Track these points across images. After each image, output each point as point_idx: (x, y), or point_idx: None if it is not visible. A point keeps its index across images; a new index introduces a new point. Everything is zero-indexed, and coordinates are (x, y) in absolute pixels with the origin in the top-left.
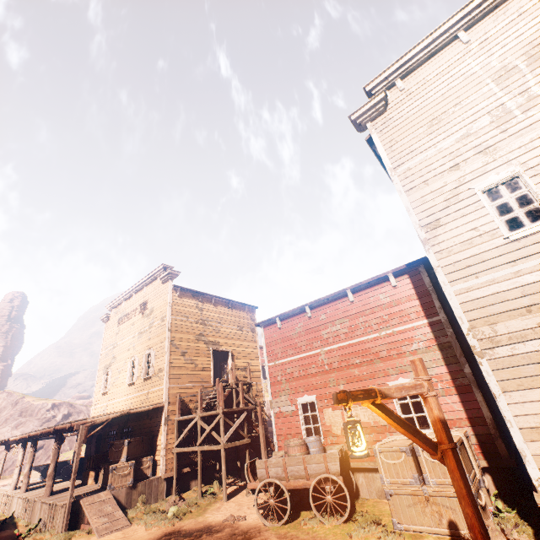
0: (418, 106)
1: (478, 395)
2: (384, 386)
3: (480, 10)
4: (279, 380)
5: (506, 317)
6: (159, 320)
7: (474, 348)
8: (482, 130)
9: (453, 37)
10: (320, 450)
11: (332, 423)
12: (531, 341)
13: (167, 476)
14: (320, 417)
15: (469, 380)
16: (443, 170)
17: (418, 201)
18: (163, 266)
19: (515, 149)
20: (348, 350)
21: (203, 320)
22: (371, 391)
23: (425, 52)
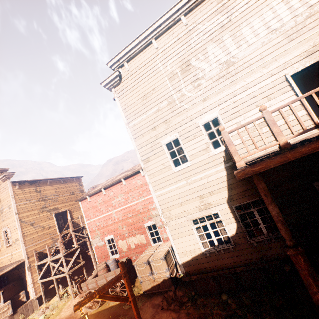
0: (137, 85)
1: None
2: (143, 225)
3: (161, 29)
4: (94, 230)
5: (174, 207)
6: (6, 207)
7: (164, 222)
8: (164, 108)
9: (150, 42)
10: (115, 265)
11: (122, 247)
12: (182, 218)
13: (37, 296)
14: (116, 245)
15: None
16: (149, 129)
17: (140, 145)
18: None
19: (176, 123)
20: (126, 210)
21: (43, 197)
22: (93, 295)
23: (137, 48)
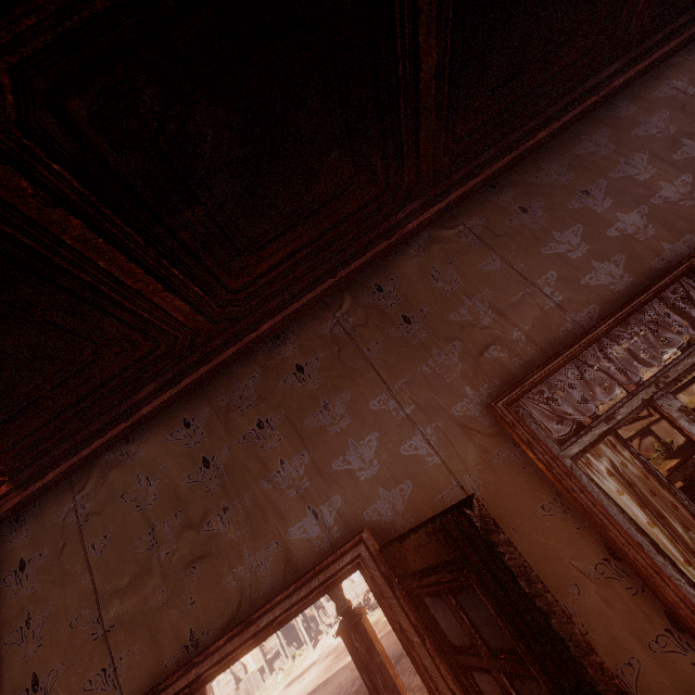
0: None
1: None
2: None
3: None
4: None
5: None
6: None
7: None
8: None
9: None
10: (360, 577)
11: None
12: None
13: (258, 667)
14: None
15: None
16: None
17: None
18: None
19: None
20: None
21: None
22: None
23: None
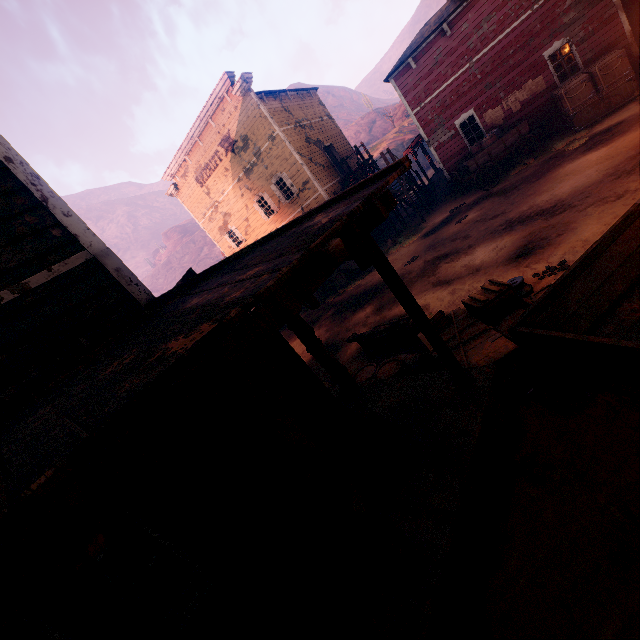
0: None
1: (623, 17)
2: (539, 59)
3: None
4: (430, 120)
5: None
6: (266, 142)
7: None
8: None
9: None
10: (501, 135)
11: (493, 121)
12: None
13: None
14: (481, 123)
15: (616, 8)
16: None
17: None
18: (227, 75)
19: None
20: (500, 47)
21: (298, 122)
22: None
23: None
